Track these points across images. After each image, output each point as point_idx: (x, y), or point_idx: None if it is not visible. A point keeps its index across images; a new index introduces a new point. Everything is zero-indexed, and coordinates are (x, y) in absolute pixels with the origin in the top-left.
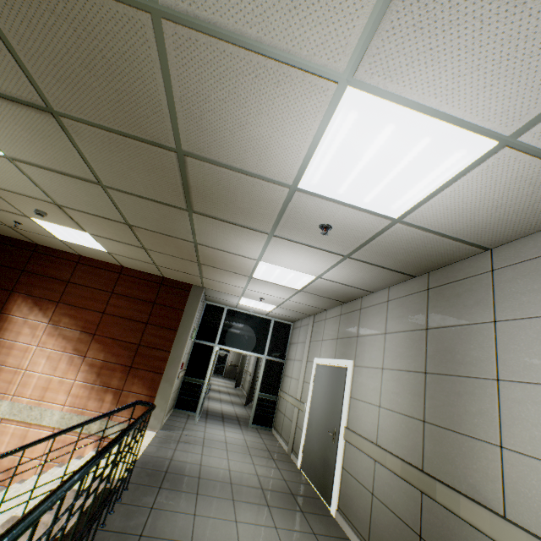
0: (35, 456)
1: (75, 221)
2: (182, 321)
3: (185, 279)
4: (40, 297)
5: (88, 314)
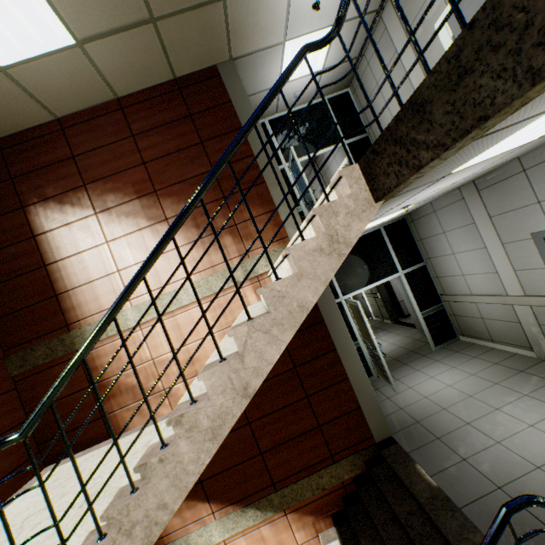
0: (204, 334)
1: None
2: (239, 114)
3: (203, 49)
4: (59, 193)
5: (128, 176)
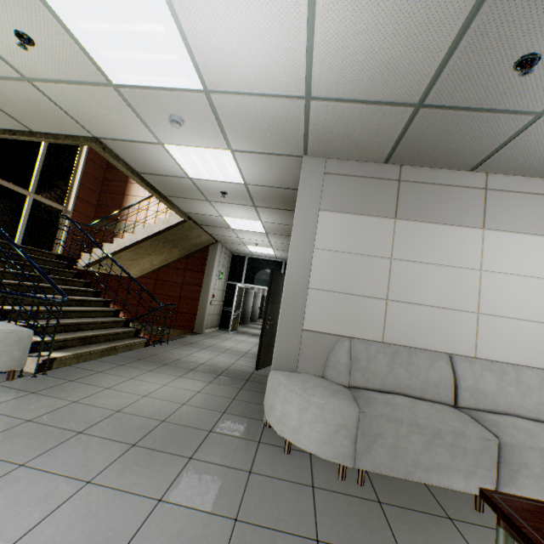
0: None
1: None
2: None
3: None
4: None
5: None
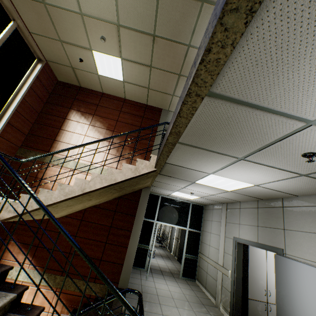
0: None
1: (119, 45)
2: (158, 126)
3: (160, 103)
4: (84, 112)
5: (109, 121)
